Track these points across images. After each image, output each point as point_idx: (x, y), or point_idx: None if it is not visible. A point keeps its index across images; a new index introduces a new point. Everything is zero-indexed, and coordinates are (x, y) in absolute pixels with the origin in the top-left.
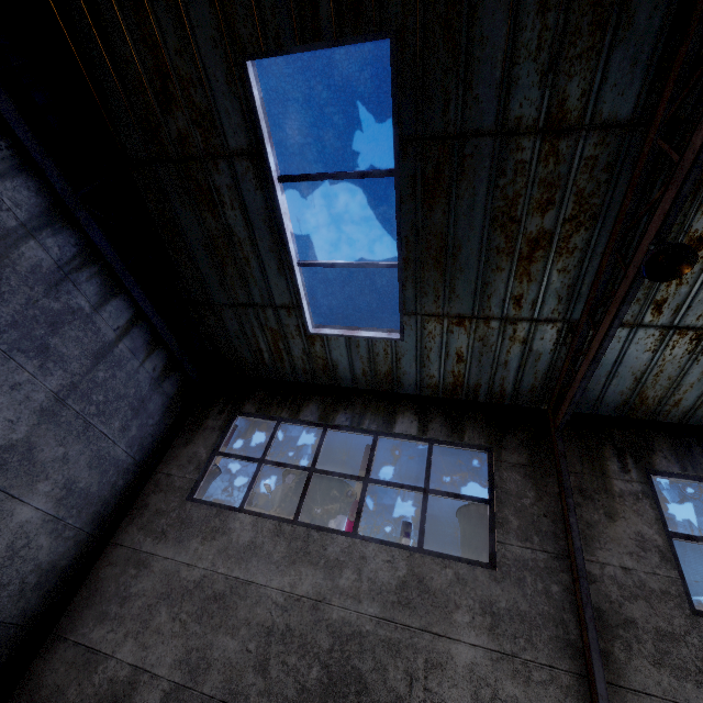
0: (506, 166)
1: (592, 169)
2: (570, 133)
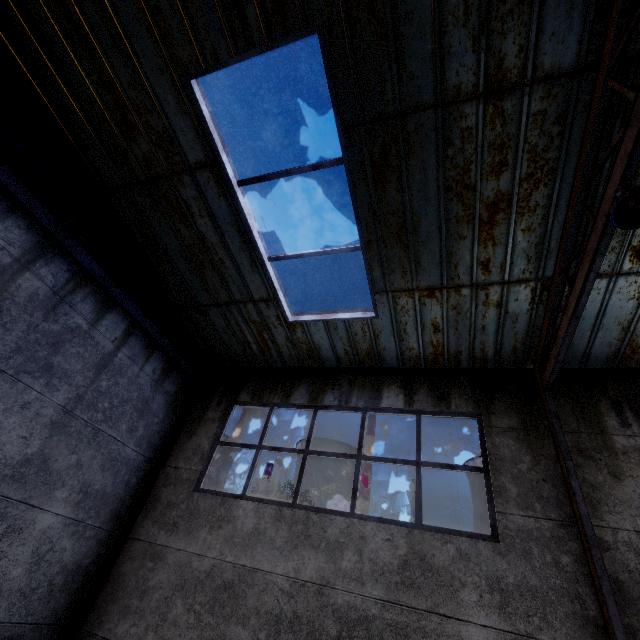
0: (452, 135)
1: (542, 124)
2: (513, 91)
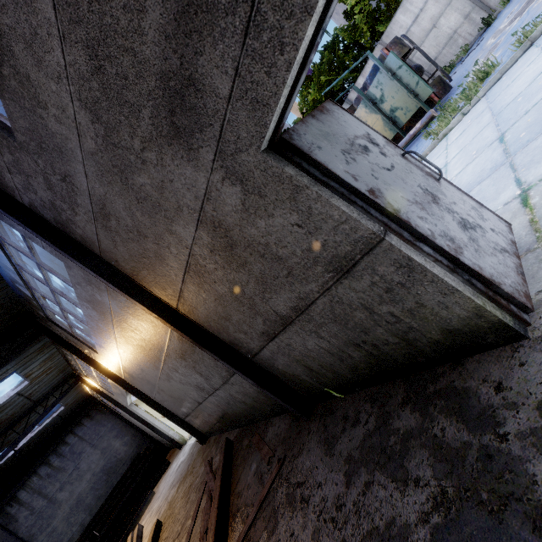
0: None
1: None
2: None
